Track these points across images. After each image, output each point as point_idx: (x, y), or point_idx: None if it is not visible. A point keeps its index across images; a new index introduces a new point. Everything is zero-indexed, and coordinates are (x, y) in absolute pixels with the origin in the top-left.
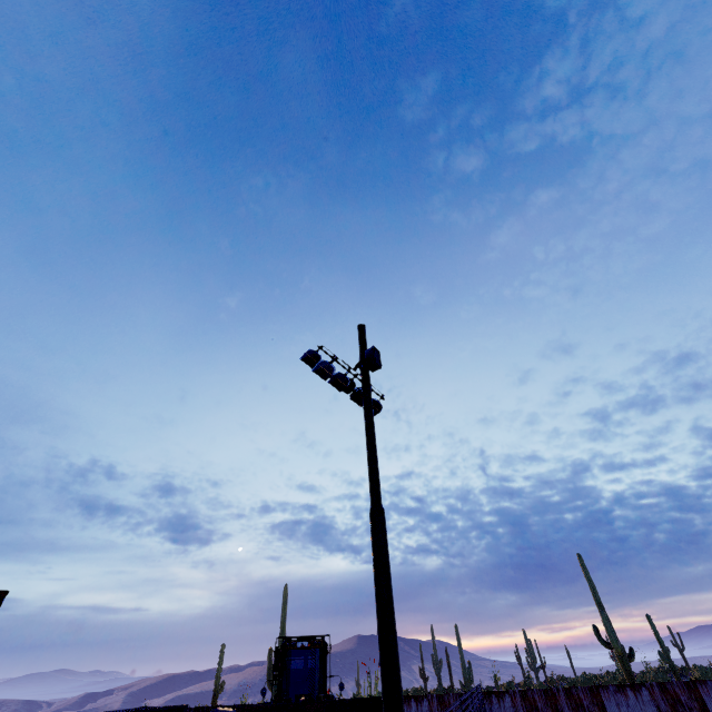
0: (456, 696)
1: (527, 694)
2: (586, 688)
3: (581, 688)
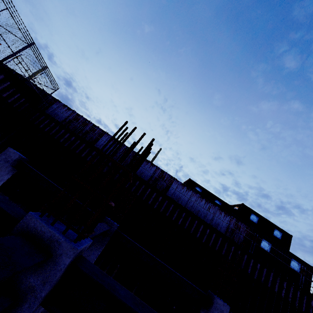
0: (53, 98)
1: (79, 116)
2: (102, 130)
3: (100, 128)
